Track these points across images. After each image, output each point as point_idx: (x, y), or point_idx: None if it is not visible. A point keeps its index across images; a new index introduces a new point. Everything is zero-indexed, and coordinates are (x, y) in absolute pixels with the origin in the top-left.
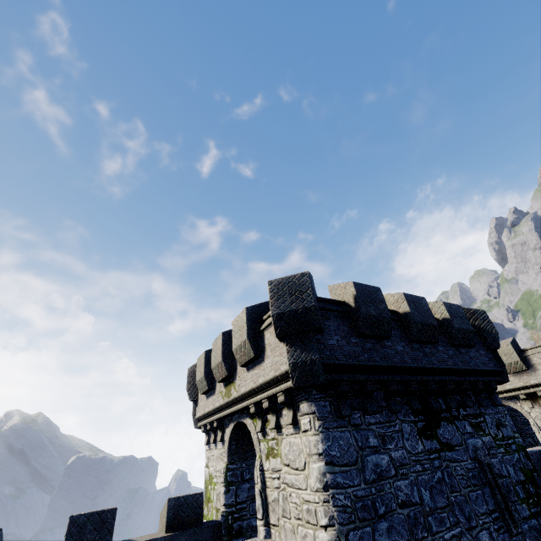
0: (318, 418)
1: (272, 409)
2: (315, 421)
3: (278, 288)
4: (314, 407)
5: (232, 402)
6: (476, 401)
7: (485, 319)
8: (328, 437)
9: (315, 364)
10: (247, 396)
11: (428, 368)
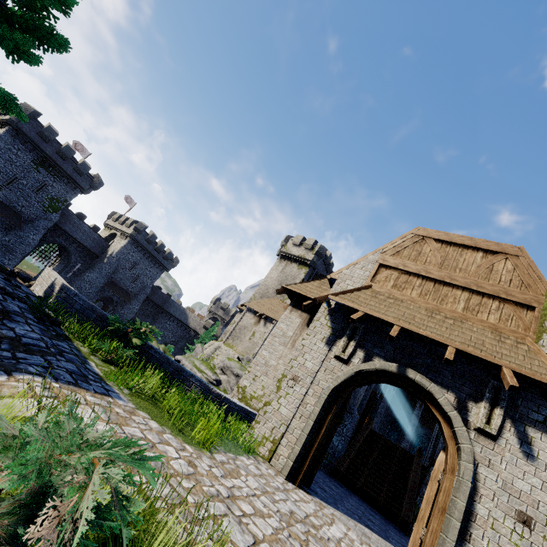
0: (6, 131)
1: (3, 125)
2: (5, 130)
3: (25, 105)
4: (8, 129)
5: (0, 120)
6: (66, 183)
7: (99, 181)
8: (5, 134)
9: (15, 123)
10: (3, 120)
11: (53, 159)
